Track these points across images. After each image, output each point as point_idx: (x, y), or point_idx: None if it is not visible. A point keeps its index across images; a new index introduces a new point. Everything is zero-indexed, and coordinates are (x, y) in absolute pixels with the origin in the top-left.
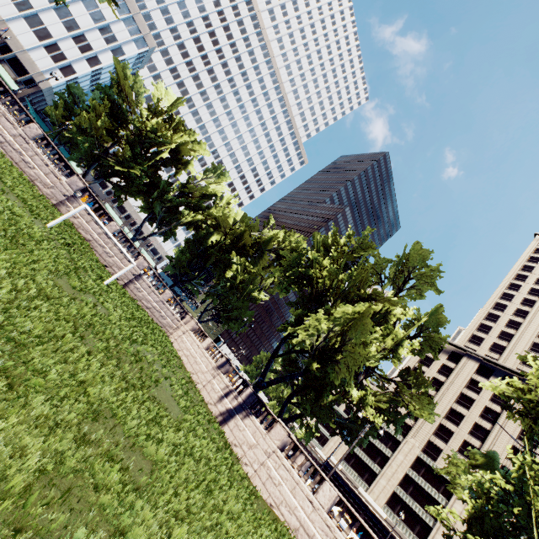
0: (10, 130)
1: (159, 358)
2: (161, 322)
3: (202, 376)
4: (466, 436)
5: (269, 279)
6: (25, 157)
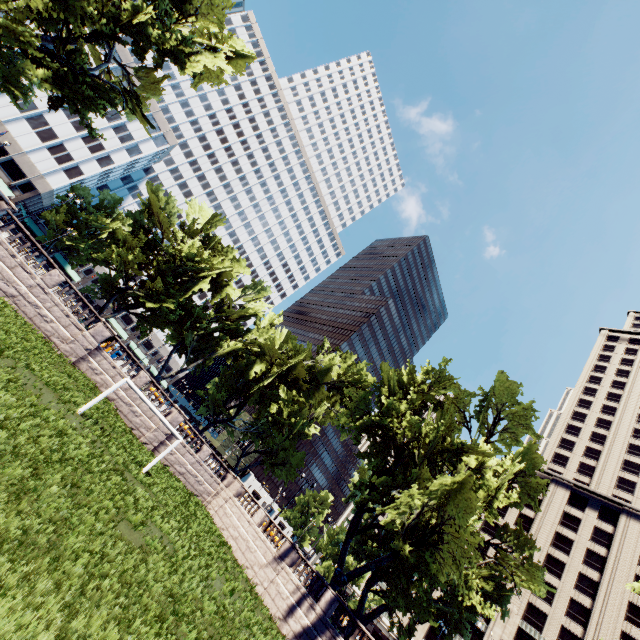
0: (26, 281)
1: (220, 573)
2: (197, 489)
3: (261, 571)
4: (572, 592)
5: (319, 407)
6: (42, 309)
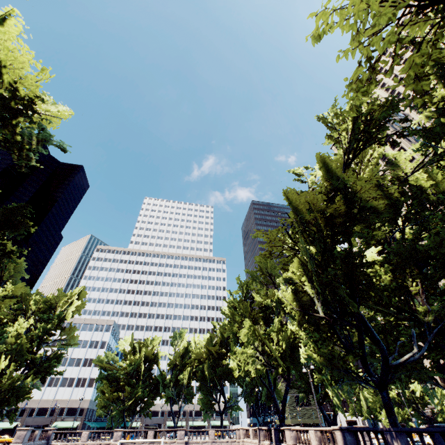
0: None
1: None
2: None
3: None
4: None
5: None
6: None
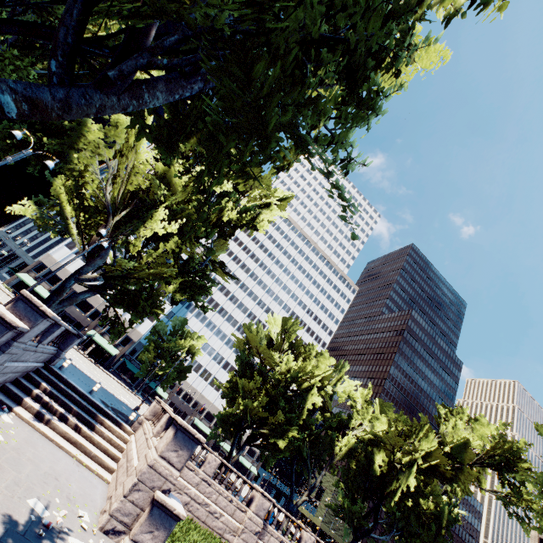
0: (192, 480)
1: None
2: None
3: None
4: None
5: None
6: (210, 505)
